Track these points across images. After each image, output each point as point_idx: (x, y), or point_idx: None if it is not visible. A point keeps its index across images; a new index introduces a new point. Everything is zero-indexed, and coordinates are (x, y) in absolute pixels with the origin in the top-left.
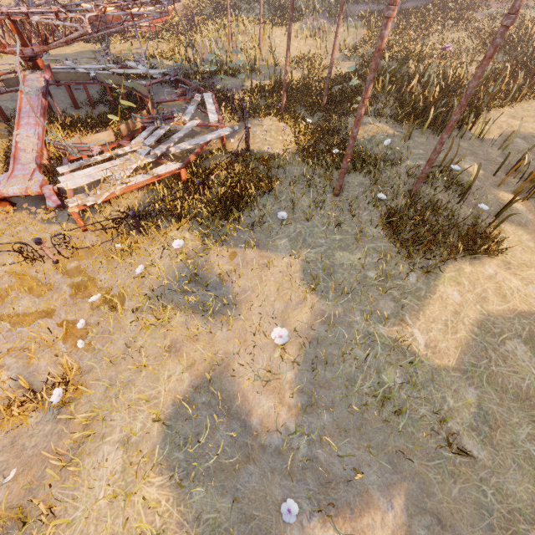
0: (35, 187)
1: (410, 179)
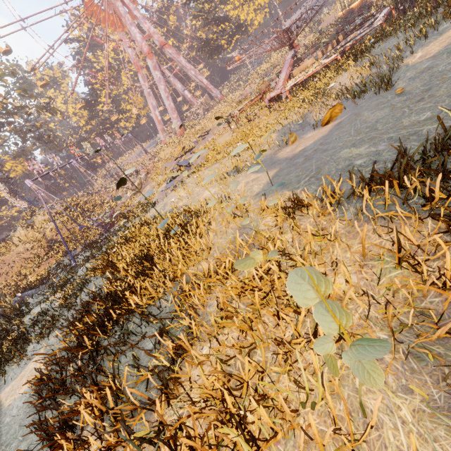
0: (279, 90)
1: None
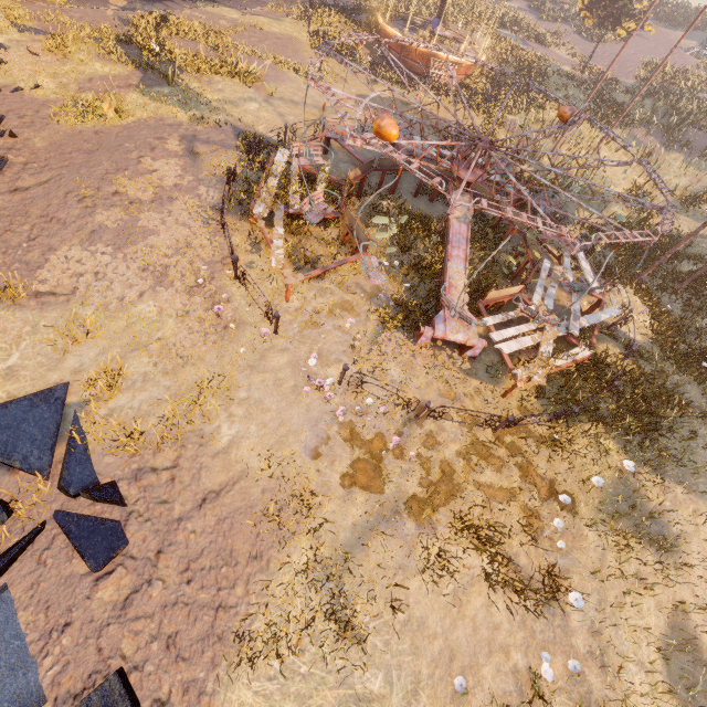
0: (474, 340)
1: None
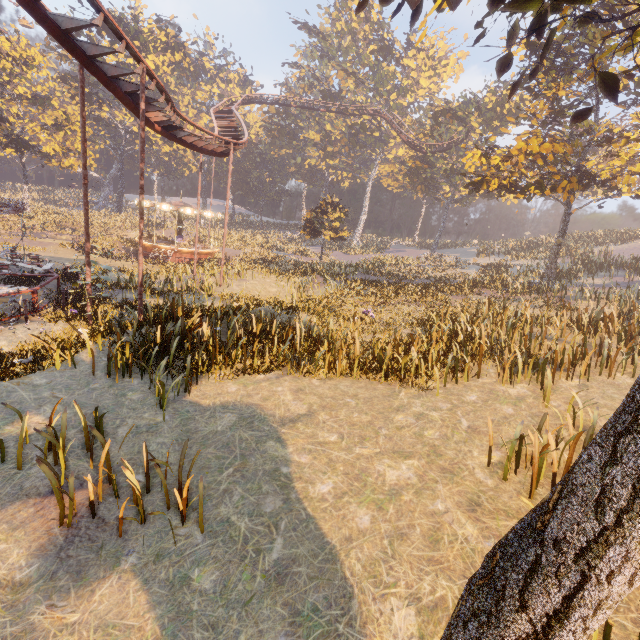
0: None
1: None
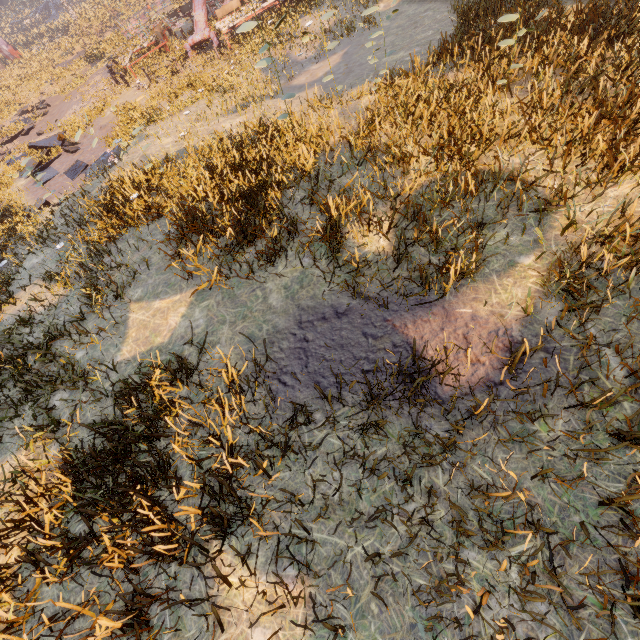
0: (207, 33)
1: None
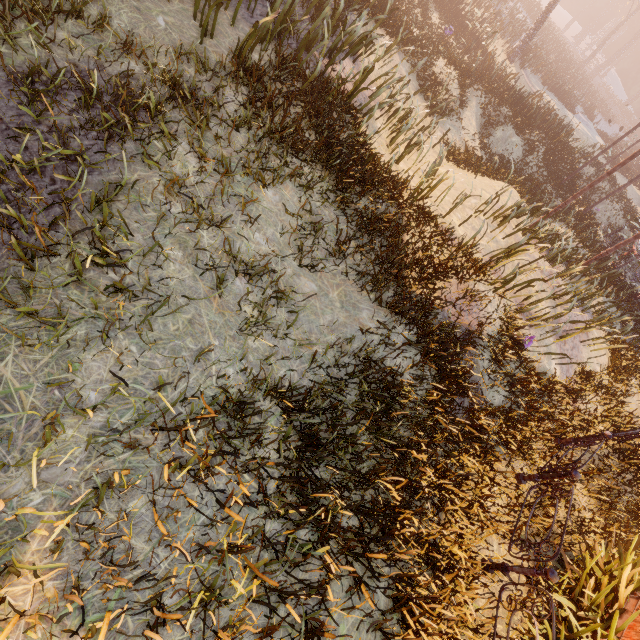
0: None
1: (591, 167)
